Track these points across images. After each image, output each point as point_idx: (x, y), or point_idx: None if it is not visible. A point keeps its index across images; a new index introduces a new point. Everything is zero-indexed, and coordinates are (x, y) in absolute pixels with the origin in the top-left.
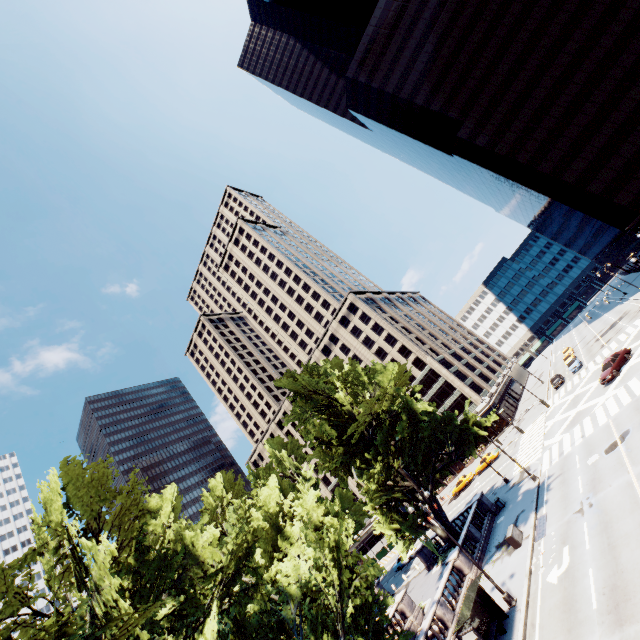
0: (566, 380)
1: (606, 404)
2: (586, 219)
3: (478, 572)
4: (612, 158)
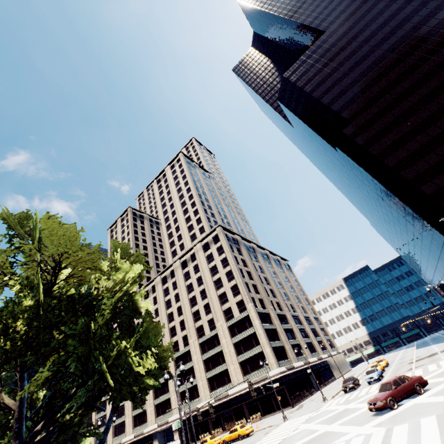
0: (359, 388)
1: (350, 443)
2: (436, 237)
3: None
4: None
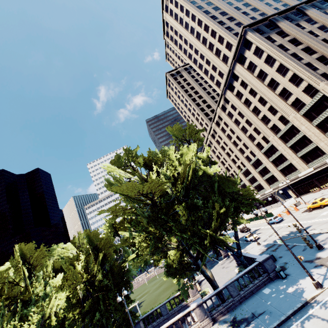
0: None
1: None
2: None
3: (207, 325)
4: None
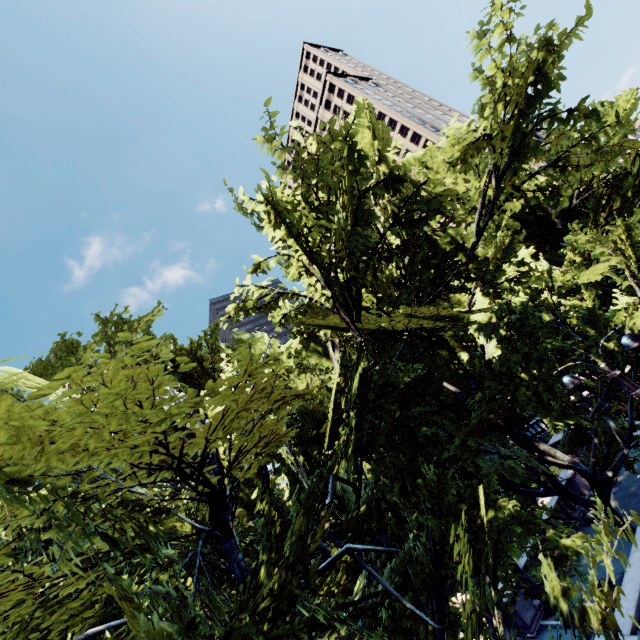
0: None
1: None
2: None
3: None
4: None
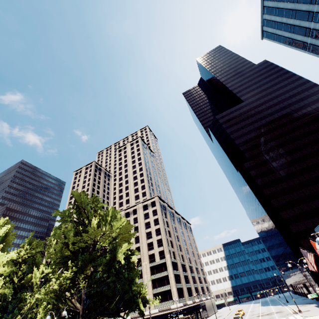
0: None
1: None
2: (283, 242)
3: None
4: (307, 220)
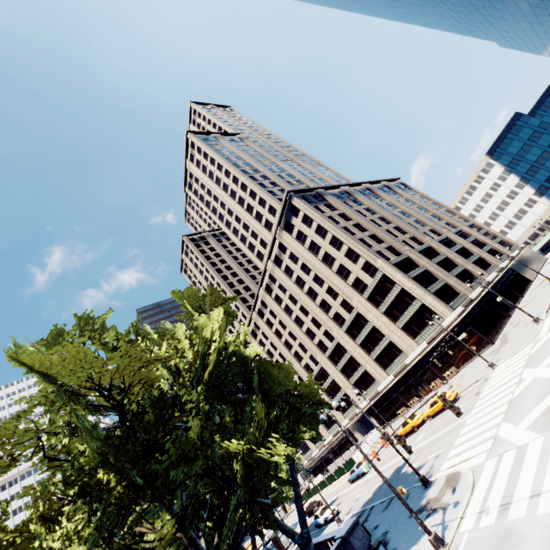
0: None
1: None
2: None
3: None
4: None
